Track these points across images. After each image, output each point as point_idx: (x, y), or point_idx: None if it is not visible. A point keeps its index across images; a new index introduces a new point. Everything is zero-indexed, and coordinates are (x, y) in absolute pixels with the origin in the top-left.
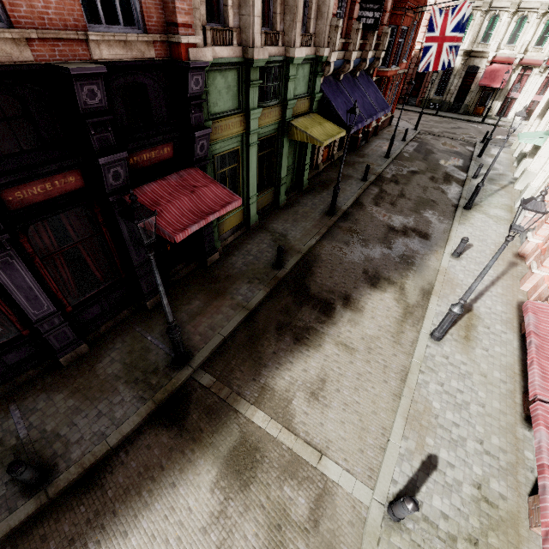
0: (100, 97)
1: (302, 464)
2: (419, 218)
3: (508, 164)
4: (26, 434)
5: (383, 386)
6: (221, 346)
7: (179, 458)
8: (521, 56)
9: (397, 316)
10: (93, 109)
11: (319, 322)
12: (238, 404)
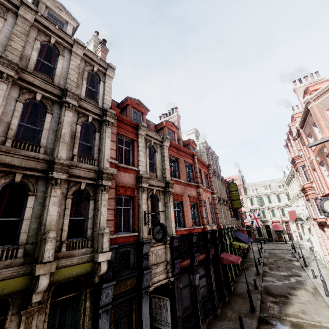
0: (217, 234)
1: (316, 325)
2: (291, 271)
3: (308, 253)
4: (227, 328)
5: (323, 309)
6: (260, 308)
7: (278, 328)
8: (281, 219)
9: (311, 295)
10: (217, 236)
11: (286, 299)
12: (282, 317)
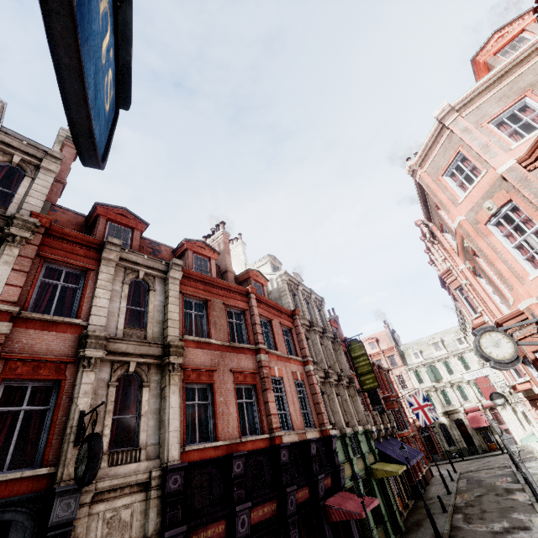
0: (314, 449)
1: None
2: (509, 519)
3: None
4: None
5: None
6: None
7: None
8: (479, 403)
9: None
10: (313, 454)
11: None
12: None
